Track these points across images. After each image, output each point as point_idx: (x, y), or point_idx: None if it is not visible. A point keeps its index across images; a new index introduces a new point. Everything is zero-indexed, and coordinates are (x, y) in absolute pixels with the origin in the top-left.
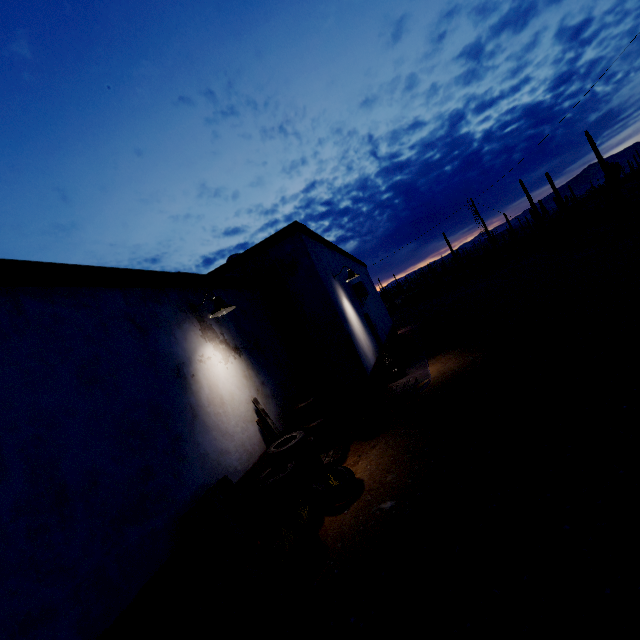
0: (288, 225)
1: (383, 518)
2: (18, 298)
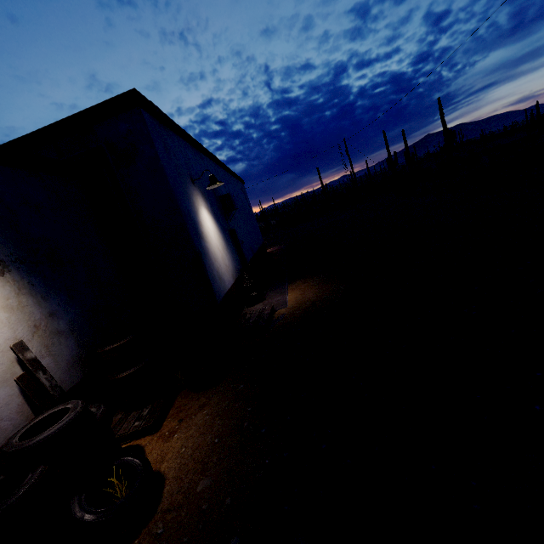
0: (123, 93)
1: None
2: None
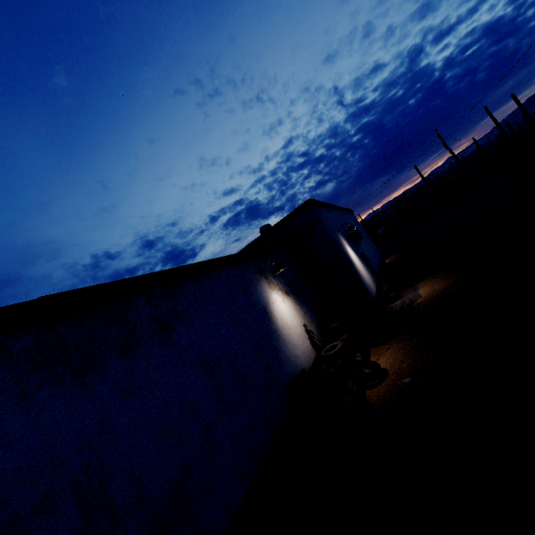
0: (304, 202)
1: (405, 387)
2: (199, 282)
